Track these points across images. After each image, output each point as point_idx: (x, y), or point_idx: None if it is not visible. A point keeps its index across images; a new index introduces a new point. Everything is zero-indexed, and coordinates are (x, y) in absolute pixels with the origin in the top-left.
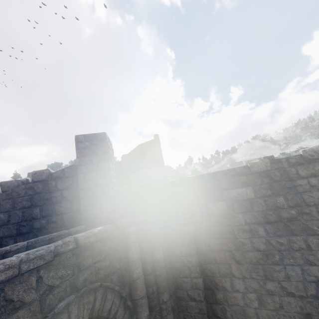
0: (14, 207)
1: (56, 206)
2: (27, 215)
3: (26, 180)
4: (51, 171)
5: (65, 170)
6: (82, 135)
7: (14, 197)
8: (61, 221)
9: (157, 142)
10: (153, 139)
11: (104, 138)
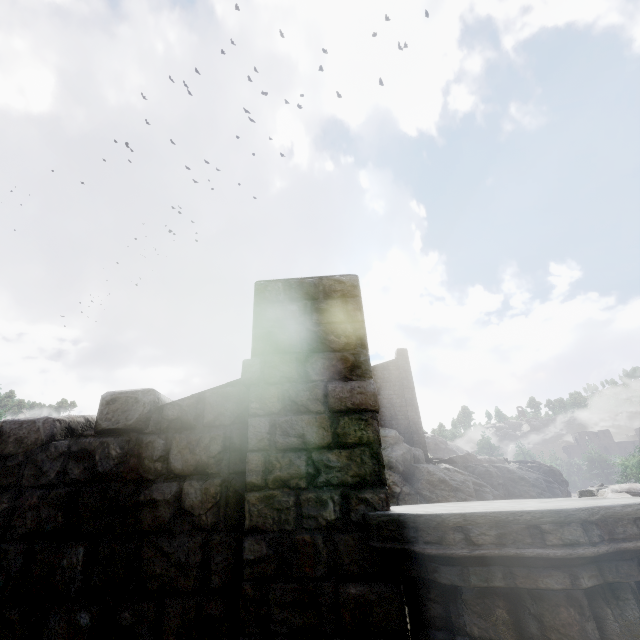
0: (8, 526)
1: (146, 546)
2: (38, 570)
3: (86, 422)
4: (161, 399)
5: (205, 397)
6: (281, 282)
7: (22, 484)
8: (149, 633)
9: (403, 367)
10: (394, 360)
11: (353, 293)
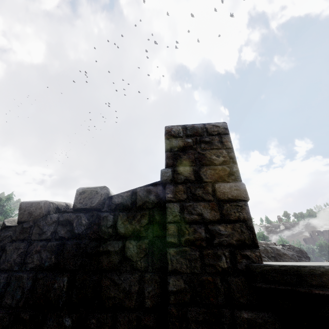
0: (23, 262)
1: (104, 278)
2: (40, 289)
3: (66, 206)
4: (110, 193)
5: (137, 192)
6: (180, 126)
7: (32, 238)
8: None
9: None
10: None
11: (225, 132)
